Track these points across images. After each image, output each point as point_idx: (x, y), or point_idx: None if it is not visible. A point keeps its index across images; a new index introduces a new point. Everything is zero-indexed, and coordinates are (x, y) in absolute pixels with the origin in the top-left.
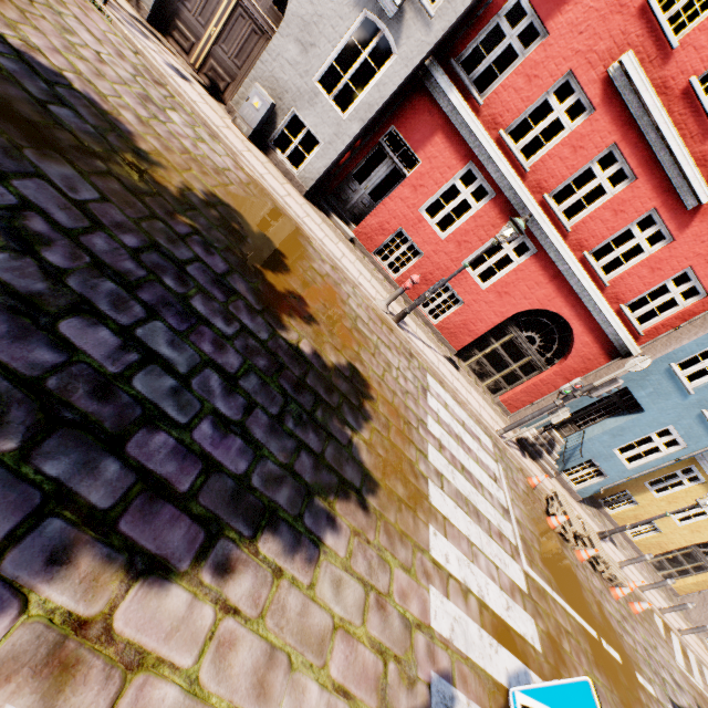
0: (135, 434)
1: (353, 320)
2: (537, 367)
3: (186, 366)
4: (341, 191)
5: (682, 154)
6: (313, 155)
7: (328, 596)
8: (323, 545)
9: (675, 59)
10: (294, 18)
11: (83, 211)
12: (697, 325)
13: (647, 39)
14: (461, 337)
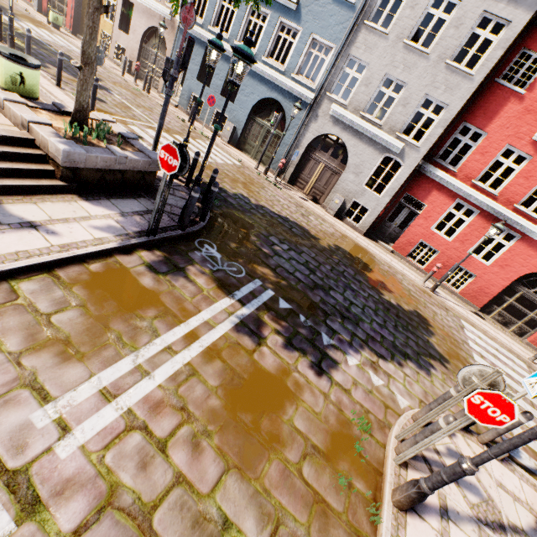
0: (359, 323)
1: (408, 291)
2: None
3: (361, 306)
4: (381, 228)
5: None
6: (366, 216)
7: (439, 387)
8: (431, 372)
9: None
10: (351, 165)
11: (315, 260)
12: None
13: None
14: (480, 298)
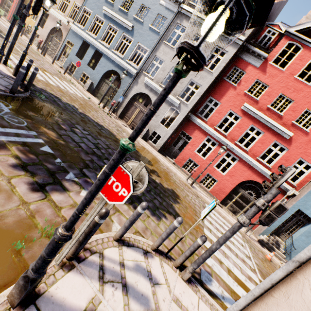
0: None
1: (174, 181)
2: None
3: None
4: (169, 149)
5: (275, 123)
6: (160, 140)
7: (163, 229)
8: (162, 219)
9: (260, 102)
10: None
11: (107, 146)
12: None
13: (249, 99)
14: (220, 195)
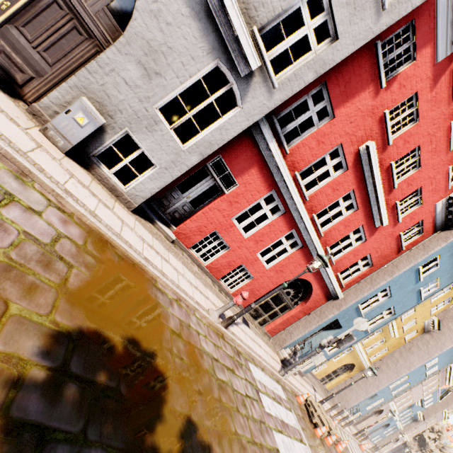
0: None
1: (213, 373)
2: (288, 307)
3: None
4: (163, 197)
5: (382, 201)
6: (146, 175)
7: None
8: None
9: (388, 150)
10: (138, 37)
11: None
12: (369, 283)
13: (379, 136)
14: (249, 299)
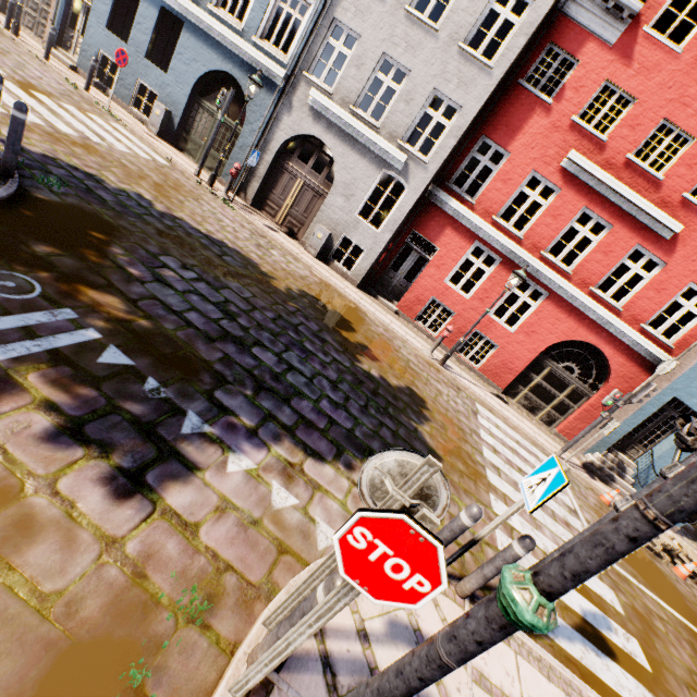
0: (294, 399)
1: (406, 362)
2: (583, 394)
3: (309, 374)
4: (383, 280)
5: (641, 203)
6: (360, 259)
7: None
8: None
9: (609, 147)
10: (339, 184)
11: (248, 302)
12: None
13: (583, 140)
14: (504, 376)
